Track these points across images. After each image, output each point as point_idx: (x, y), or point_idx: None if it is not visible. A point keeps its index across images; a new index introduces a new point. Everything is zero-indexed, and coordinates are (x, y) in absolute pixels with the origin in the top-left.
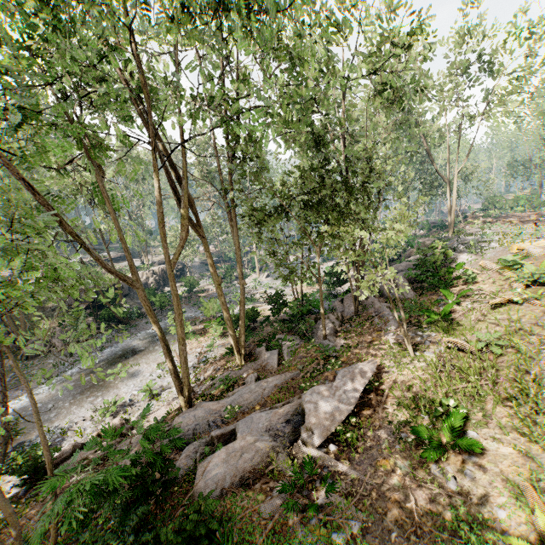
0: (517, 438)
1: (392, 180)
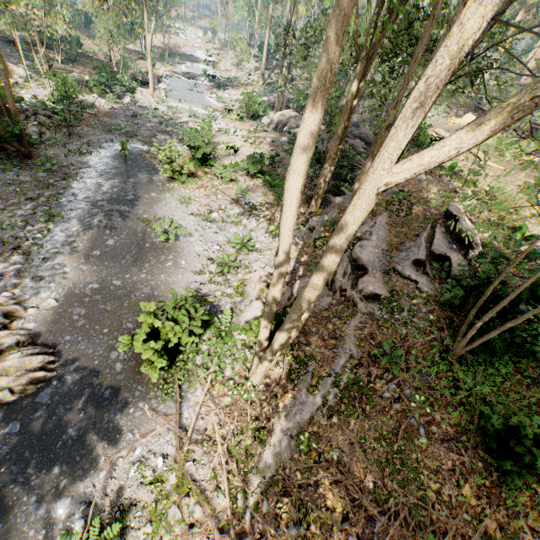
0: (537, 232)
1: None
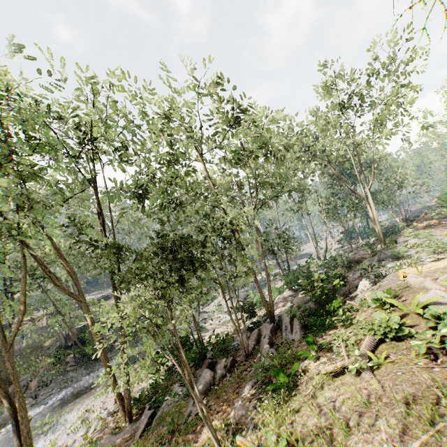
0: None
1: (239, 229)
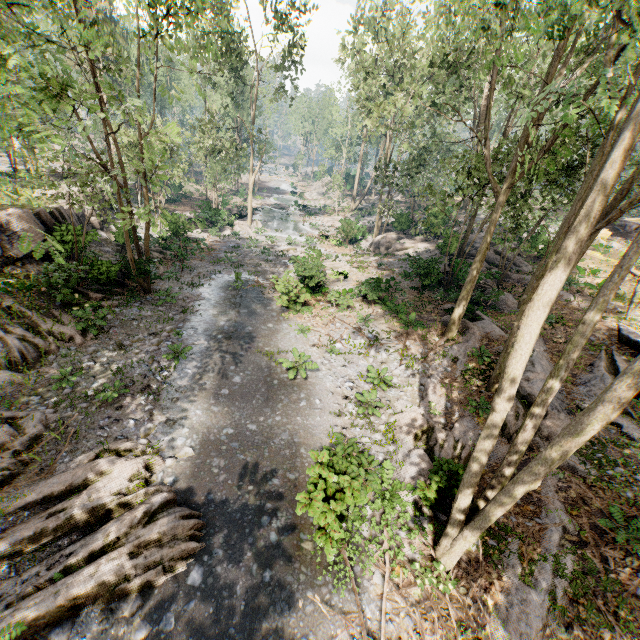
0: None
1: None
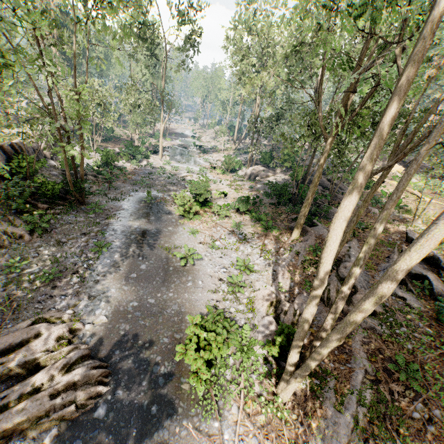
0: None
1: None
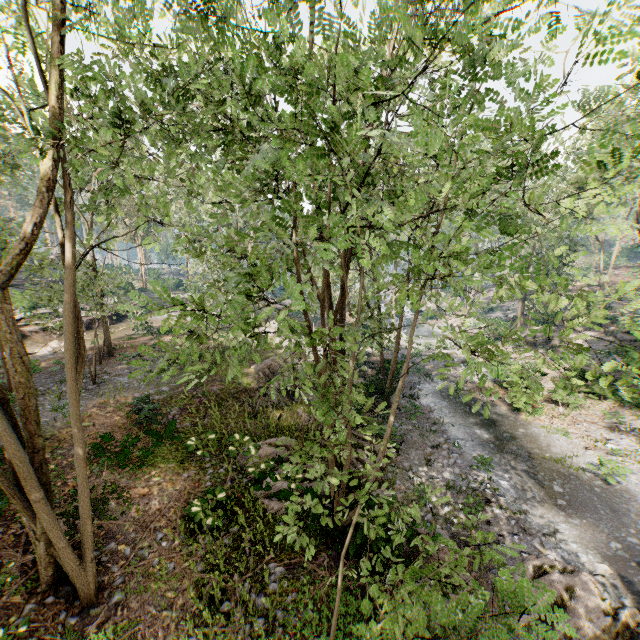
0: None
1: None
